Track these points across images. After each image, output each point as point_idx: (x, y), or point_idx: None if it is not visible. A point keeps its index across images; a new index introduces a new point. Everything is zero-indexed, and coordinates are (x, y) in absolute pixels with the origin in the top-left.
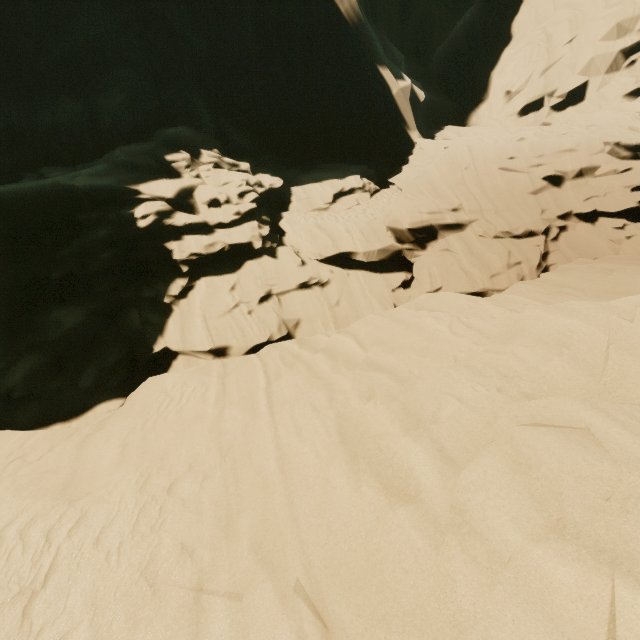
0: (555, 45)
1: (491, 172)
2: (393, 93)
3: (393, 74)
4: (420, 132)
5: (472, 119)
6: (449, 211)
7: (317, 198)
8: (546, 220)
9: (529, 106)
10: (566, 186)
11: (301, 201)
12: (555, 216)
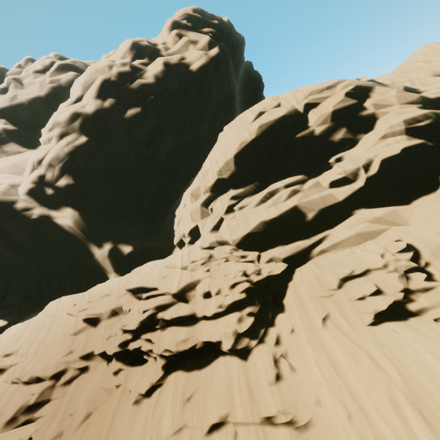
0: (180, 209)
1: (62, 316)
2: (96, 256)
3: (99, 246)
4: (119, 272)
5: (174, 252)
6: (1, 357)
7: (5, 335)
8: (64, 362)
9: (180, 244)
10: (101, 325)
11: (0, 337)
12: (78, 357)
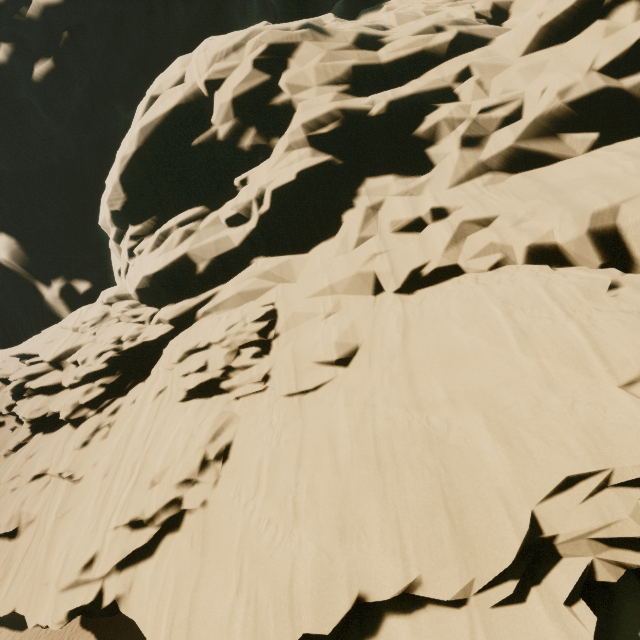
0: None
1: None
2: (47, 297)
3: (48, 285)
4: None
5: None
6: None
7: None
8: None
9: None
10: None
11: None
12: None
